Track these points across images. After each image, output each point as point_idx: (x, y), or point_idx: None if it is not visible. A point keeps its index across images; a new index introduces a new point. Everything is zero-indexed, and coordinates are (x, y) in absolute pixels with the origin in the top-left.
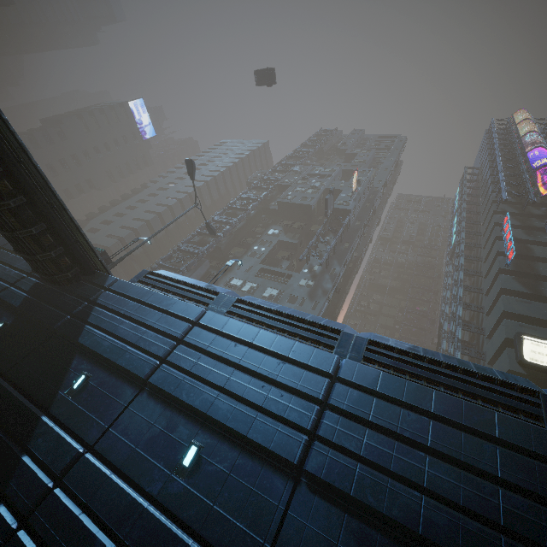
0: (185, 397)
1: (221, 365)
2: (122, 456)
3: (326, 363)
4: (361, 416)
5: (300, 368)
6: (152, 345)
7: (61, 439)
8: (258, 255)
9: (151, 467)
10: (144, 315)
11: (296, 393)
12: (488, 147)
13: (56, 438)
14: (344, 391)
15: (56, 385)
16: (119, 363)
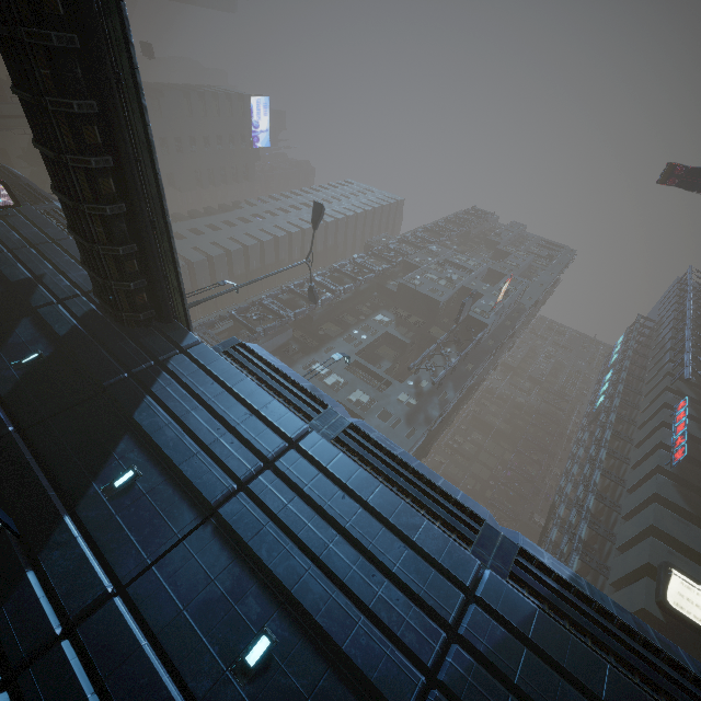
0: (265, 555)
1: (321, 521)
2: (163, 618)
3: (463, 568)
4: (503, 671)
5: (427, 564)
6: (231, 458)
7: (85, 562)
8: (356, 343)
9: (201, 649)
10: (227, 408)
11: (415, 600)
12: (676, 300)
13: (79, 559)
14: (483, 621)
15: (92, 473)
16: (183, 470)
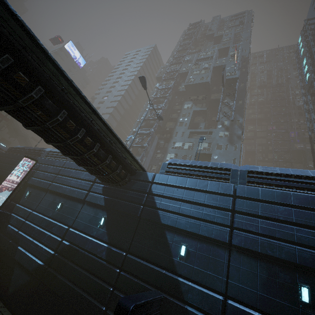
0: (271, 253)
1: (280, 225)
2: (253, 299)
3: None
4: None
5: None
6: (216, 218)
7: (203, 293)
8: (184, 124)
9: (280, 305)
10: (194, 197)
11: None
12: None
13: (200, 293)
14: None
15: (168, 254)
16: (202, 234)
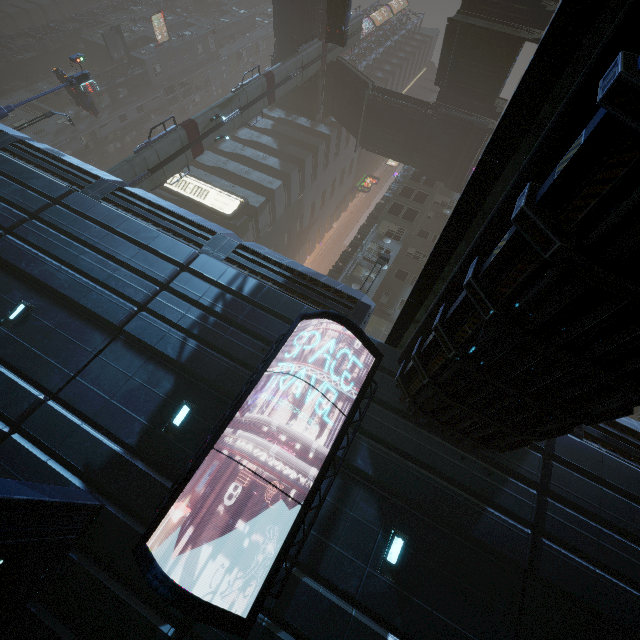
0: None
1: None
2: None
3: None
4: None
5: None
6: None
7: None
8: (37, 92)
9: None
10: None
11: None
12: None
13: None
14: None
15: None
16: None
